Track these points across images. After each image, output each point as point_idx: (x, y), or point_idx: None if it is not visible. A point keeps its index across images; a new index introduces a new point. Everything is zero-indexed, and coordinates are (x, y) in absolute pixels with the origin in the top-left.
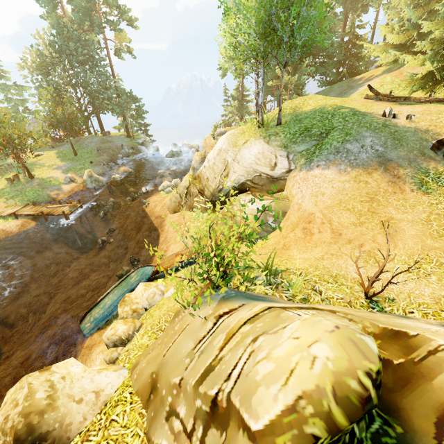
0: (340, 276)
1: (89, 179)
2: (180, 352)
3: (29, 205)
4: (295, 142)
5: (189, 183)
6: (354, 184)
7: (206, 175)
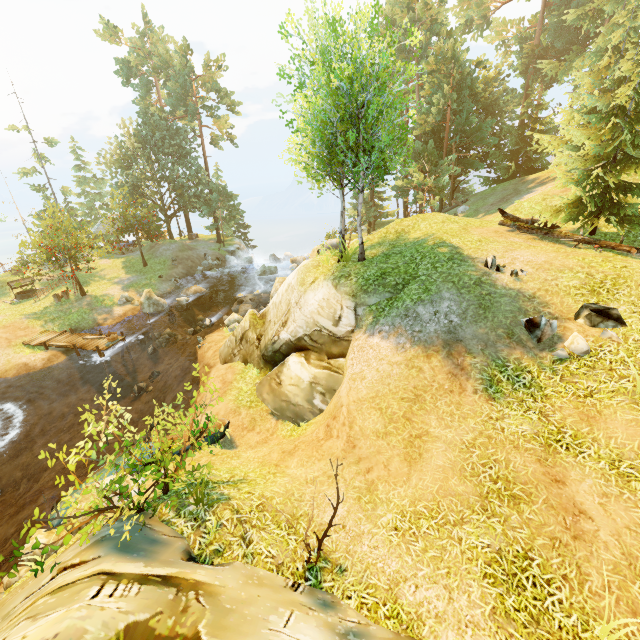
0: (305, 517)
1: (146, 301)
2: (9, 606)
3: (66, 333)
4: (366, 291)
5: (247, 325)
6: (405, 369)
7: (270, 317)
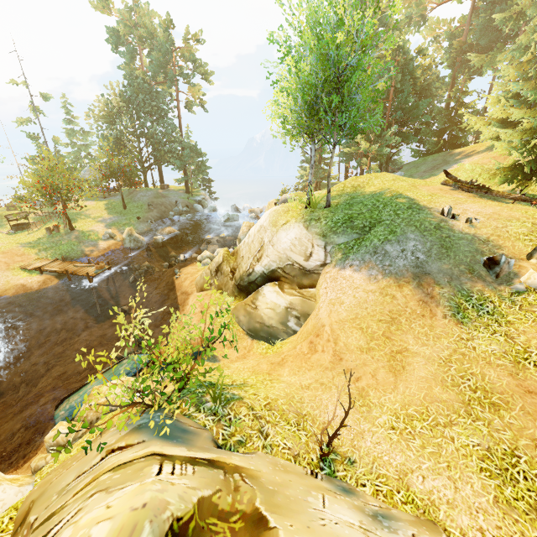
0: (309, 416)
1: (128, 238)
2: (60, 484)
3: (58, 260)
4: (336, 232)
5: (222, 259)
6: (379, 296)
7: (242, 253)
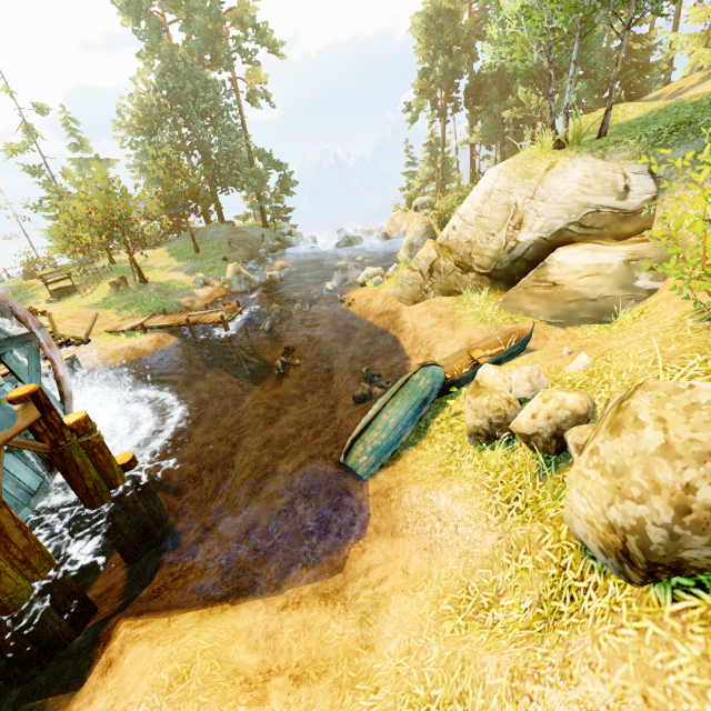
0: None
1: (235, 277)
2: None
3: (157, 315)
4: (665, 146)
5: (435, 253)
6: None
7: (465, 238)
